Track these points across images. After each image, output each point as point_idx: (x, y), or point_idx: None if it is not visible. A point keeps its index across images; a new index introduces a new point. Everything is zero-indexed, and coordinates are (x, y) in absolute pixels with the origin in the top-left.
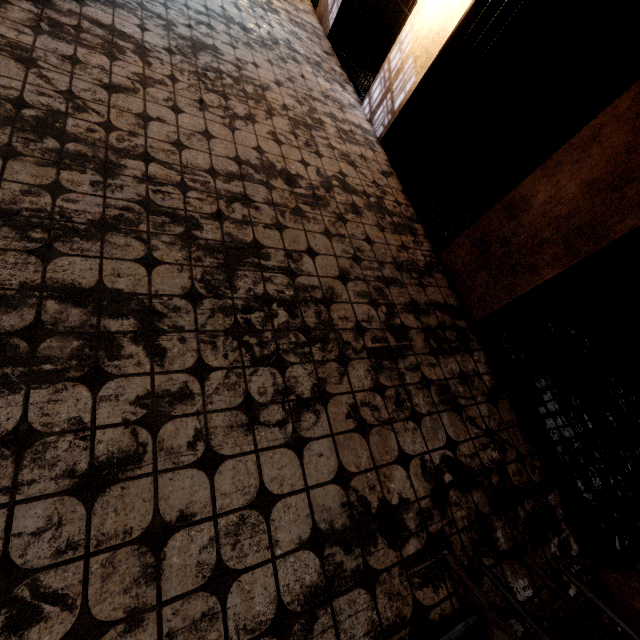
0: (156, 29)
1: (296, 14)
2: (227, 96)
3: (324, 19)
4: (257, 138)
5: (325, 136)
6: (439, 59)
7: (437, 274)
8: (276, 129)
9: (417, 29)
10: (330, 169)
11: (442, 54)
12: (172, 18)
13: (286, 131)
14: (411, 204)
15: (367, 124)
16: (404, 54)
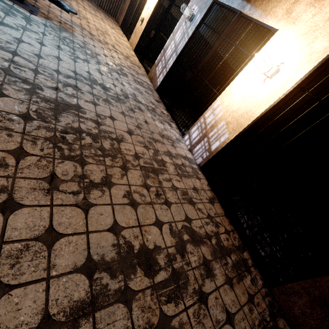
0: (16, 93)
1: (137, 76)
2: (84, 159)
3: (153, 80)
4: (113, 209)
5: (168, 177)
6: (248, 128)
7: (279, 321)
8: (131, 186)
9: (227, 105)
10: (179, 218)
11: (251, 126)
12: (39, 82)
13: (139, 185)
14: (234, 227)
15: (189, 153)
16: (217, 117)
